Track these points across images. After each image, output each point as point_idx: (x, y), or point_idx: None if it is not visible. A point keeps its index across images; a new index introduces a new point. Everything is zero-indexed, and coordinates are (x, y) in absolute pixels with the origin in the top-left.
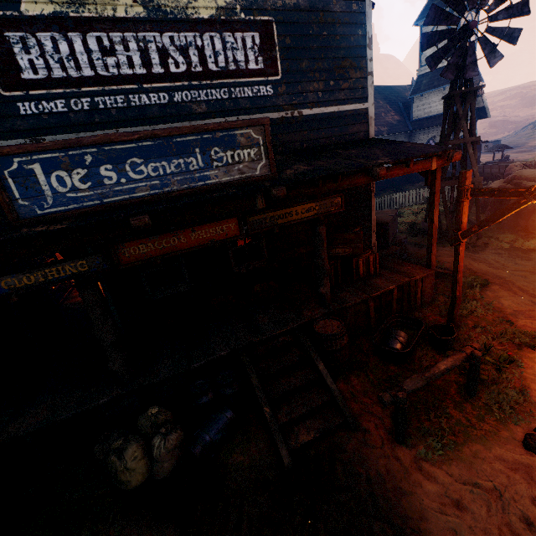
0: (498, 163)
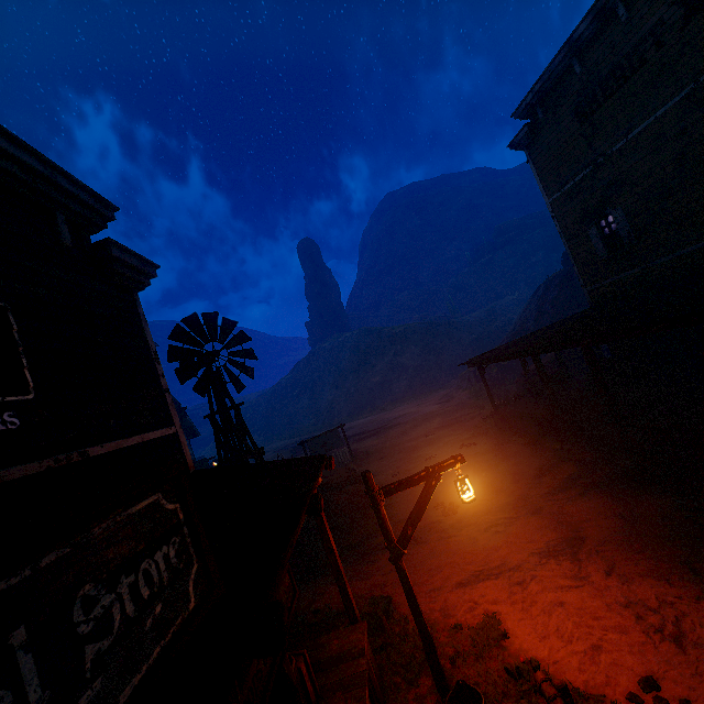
0: None
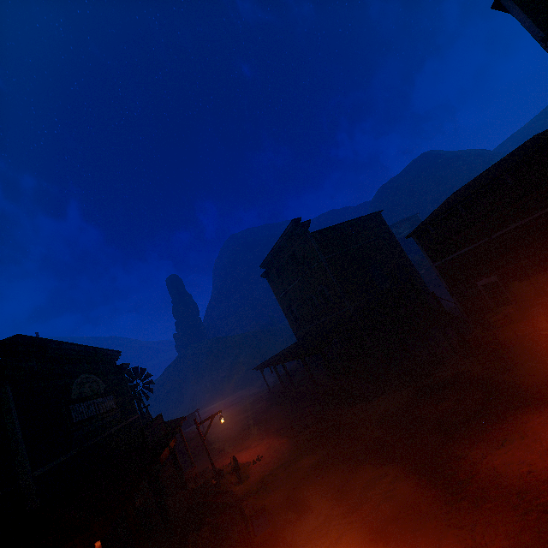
0: None
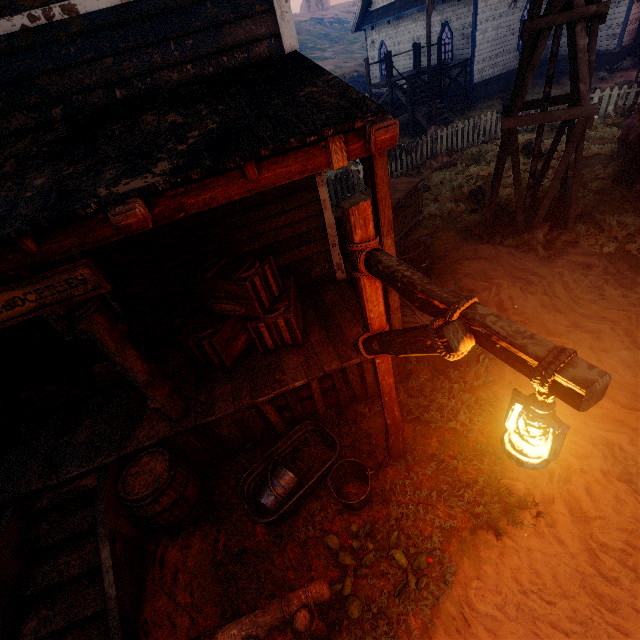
0: None
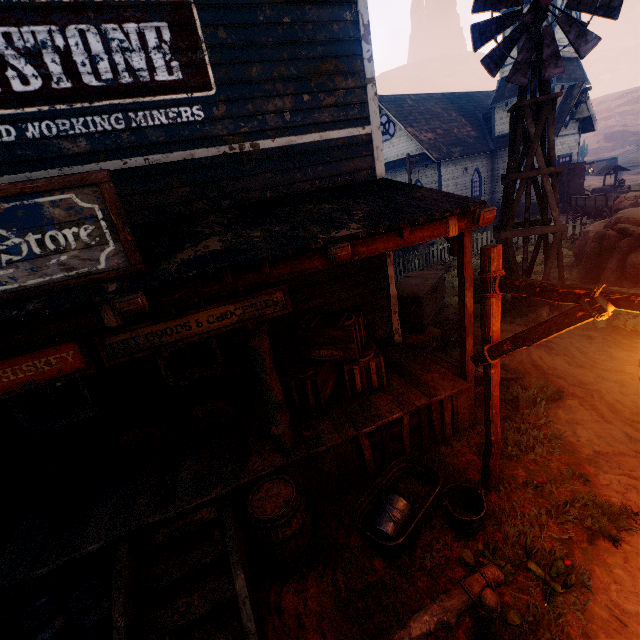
0: (606, 193)
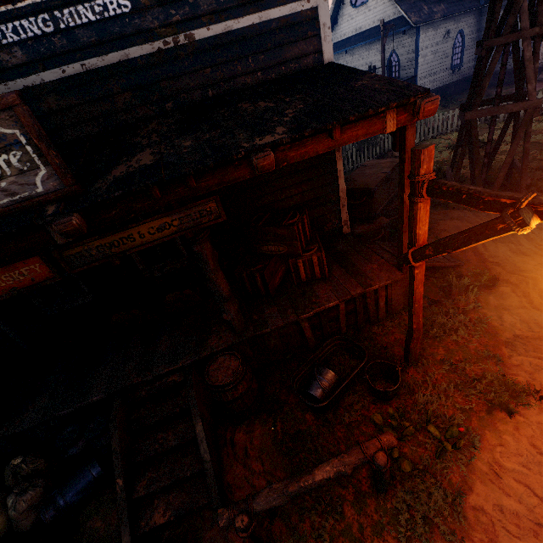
0: None
